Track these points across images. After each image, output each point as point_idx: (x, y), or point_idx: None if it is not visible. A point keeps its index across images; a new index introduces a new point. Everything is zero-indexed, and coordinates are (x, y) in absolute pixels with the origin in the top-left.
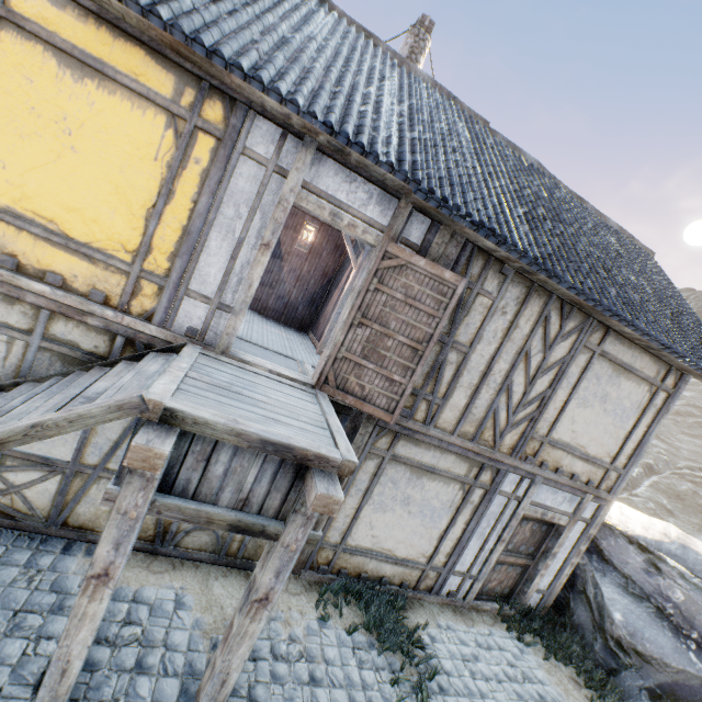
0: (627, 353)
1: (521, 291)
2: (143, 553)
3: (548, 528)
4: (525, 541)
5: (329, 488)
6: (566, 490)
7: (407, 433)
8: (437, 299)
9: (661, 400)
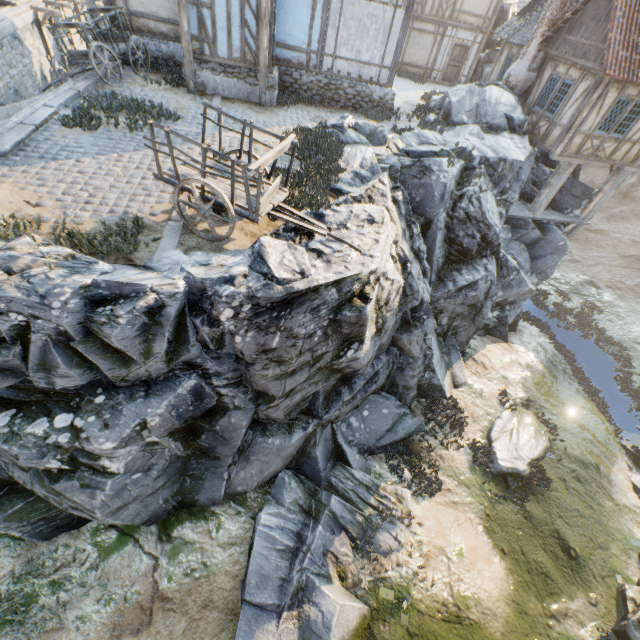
0: None
1: None
2: None
3: (466, 50)
4: (457, 56)
5: None
6: (469, 31)
7: (416, 19)
8: None
9: None
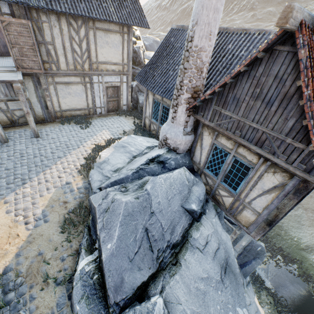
0: (105, 25)
1: (55, 16)
2: (12, 127)
3: (118, 88)
4: (113, 94)
5: (16, 85)
6: (114, 75)
7: (54, 75)
8: (27, 31)
9: (127, 37)
